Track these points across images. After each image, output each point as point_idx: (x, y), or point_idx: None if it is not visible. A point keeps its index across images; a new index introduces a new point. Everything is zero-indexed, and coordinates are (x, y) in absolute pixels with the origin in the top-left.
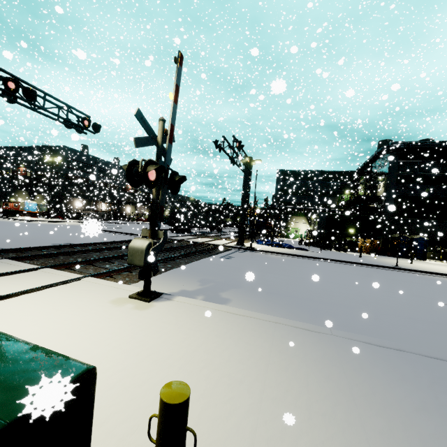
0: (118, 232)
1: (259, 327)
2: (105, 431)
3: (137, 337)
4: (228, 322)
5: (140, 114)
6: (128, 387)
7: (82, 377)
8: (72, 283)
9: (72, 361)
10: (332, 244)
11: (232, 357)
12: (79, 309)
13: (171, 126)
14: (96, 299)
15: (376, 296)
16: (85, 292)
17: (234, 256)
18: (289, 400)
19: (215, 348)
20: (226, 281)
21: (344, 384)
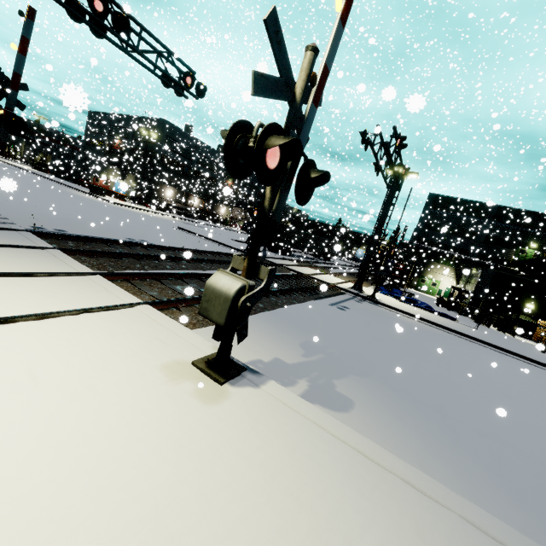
0: (205, 237)
1: (430, 525)
2: None
3: (182, 498)
4: (362, 487)
5: (274, 23)
6: None
7: None
8: (119, 311)
9: None
10: (491, 318)
11: None
12: (107, 376)
13: (324, 68)
14: (141, 357)
15: None
16: (130, 336)
17: (349, 307)
18: None
19: None
20: (342, 354)
21: None
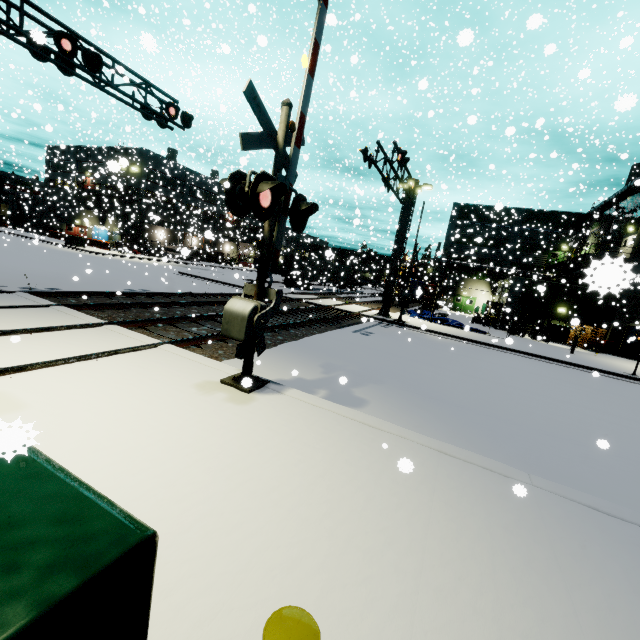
0: (212, 279)
1: (413, 455)
2: (172, 605)
3: (230, 449)
4: (364, 440)
5: (252, 92)
6: (211, 532)
7: (131, 553)
8: (145, 351)
9: (118, 517)
10: (527, 328)
11: (371, 503)
12: (152, 393)
13: (301, 116)
14: (176, 380)
15: (599, 422)
16: (161, 368)
17: (374, 332)
18: (464, 597)
19: (344, 483)
20: (362, 370)
21: (557, 581)
